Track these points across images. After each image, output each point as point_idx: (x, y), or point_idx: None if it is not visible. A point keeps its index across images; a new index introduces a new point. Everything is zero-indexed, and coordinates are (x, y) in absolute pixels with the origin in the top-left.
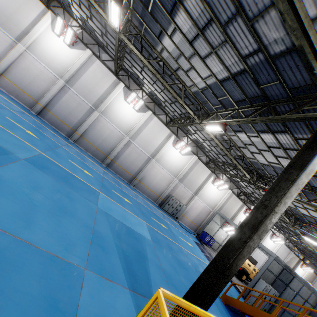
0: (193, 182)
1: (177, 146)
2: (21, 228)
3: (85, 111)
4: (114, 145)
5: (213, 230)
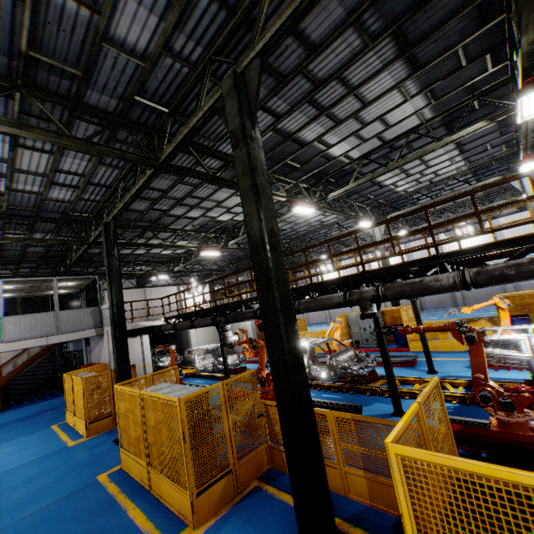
0: None
1: None
2: None
3: None
4: None
5: None
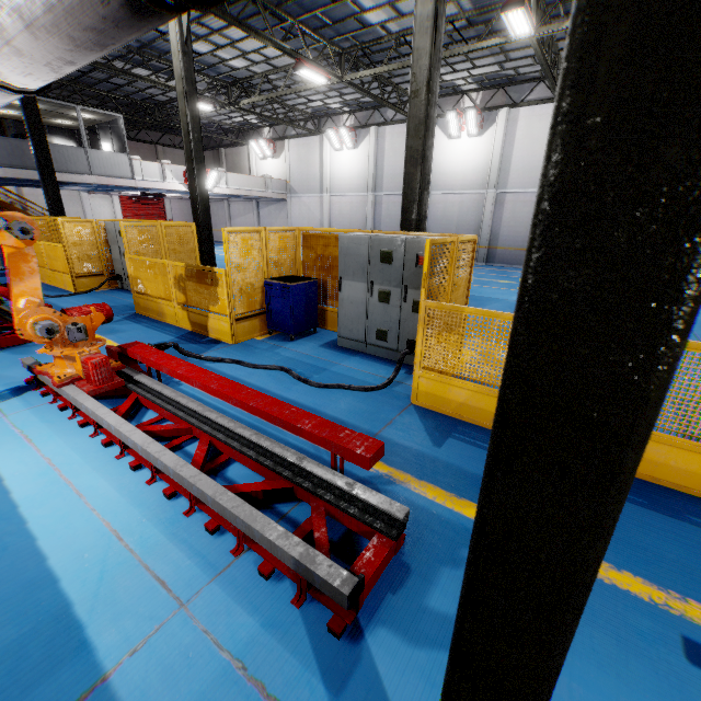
0: None
1: None
2: None
3: None
4: (477, 222)
5: None
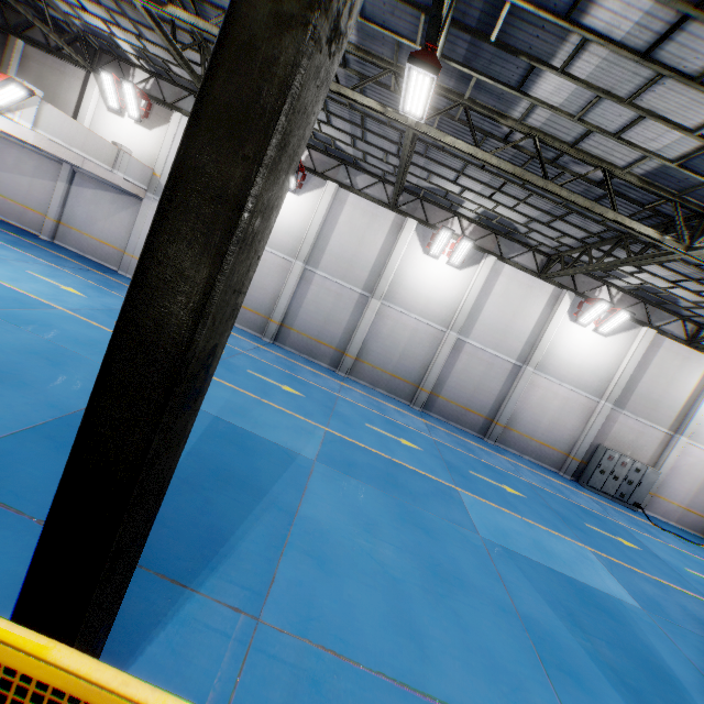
0: (660, 399)
1: (583, 318)
2: (416, 661)
3: (352, 305)
4: (426, 360)
5: None
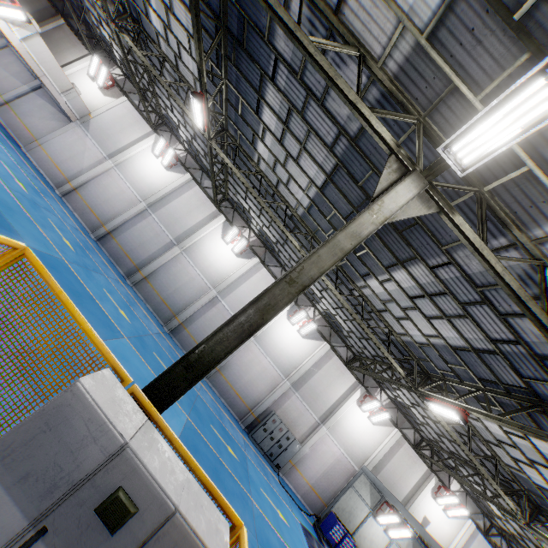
0: (320, 395)
1: (293, 319)
2: None
3: (162, 244)
4: (190, 301)
5: (354, 516)
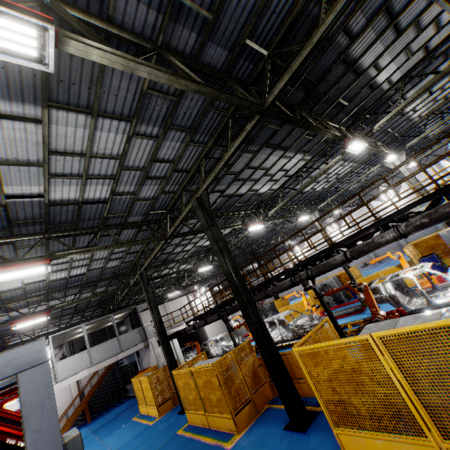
0: None
1: None
2: None
3: None
4: None
5: None
